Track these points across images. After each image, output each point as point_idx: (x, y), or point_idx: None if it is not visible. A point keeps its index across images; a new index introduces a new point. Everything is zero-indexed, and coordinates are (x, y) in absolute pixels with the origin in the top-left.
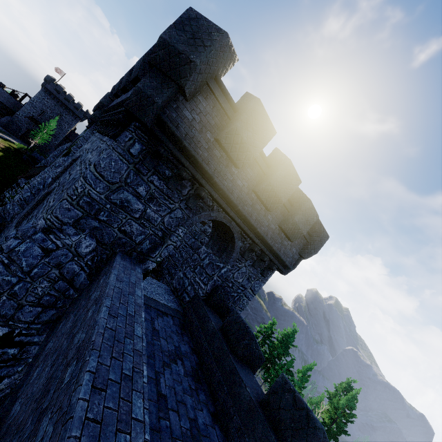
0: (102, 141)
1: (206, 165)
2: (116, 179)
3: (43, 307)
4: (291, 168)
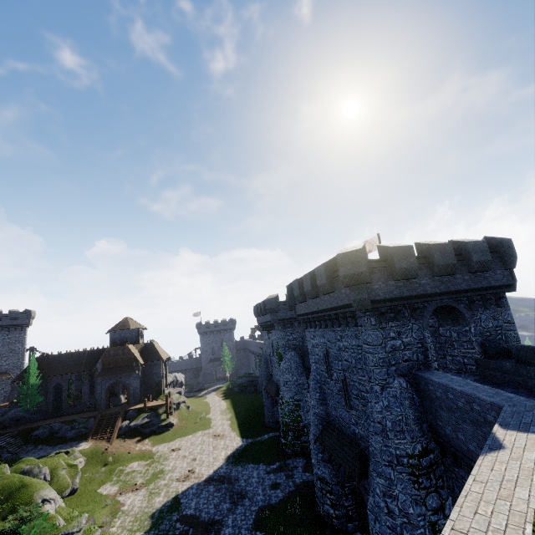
0: (338, 331)
1: (403, 294)
2: (380, 341)
3: (419, 425)
4: (437, 246)
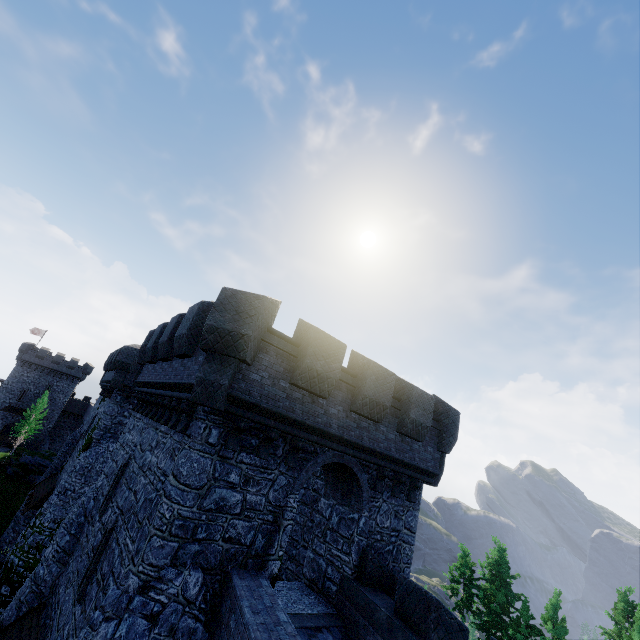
0: (160, 432)
1: (292, 413)
2: (203, 480)
3: None
4: (378, 368)
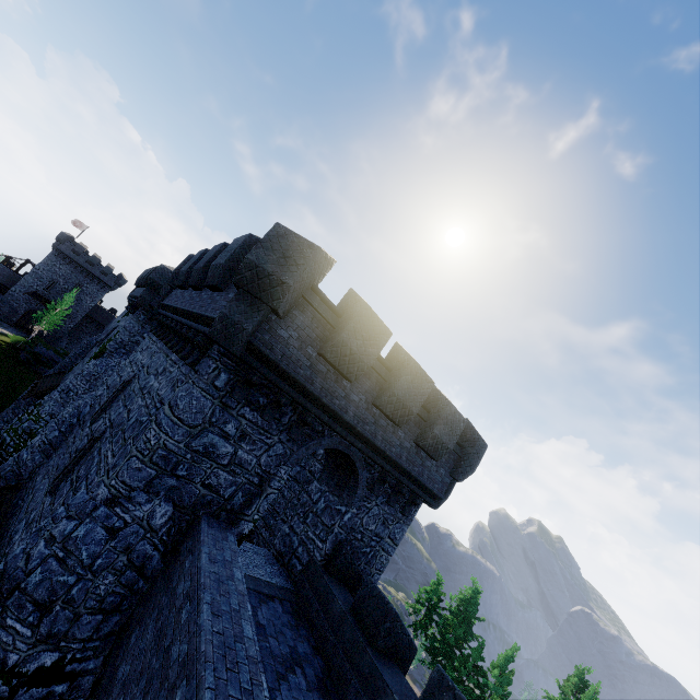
0: (170, 360)
1: (310, 385)
2: (198, 420)
3: (104, 613)
4: (418, 369)
